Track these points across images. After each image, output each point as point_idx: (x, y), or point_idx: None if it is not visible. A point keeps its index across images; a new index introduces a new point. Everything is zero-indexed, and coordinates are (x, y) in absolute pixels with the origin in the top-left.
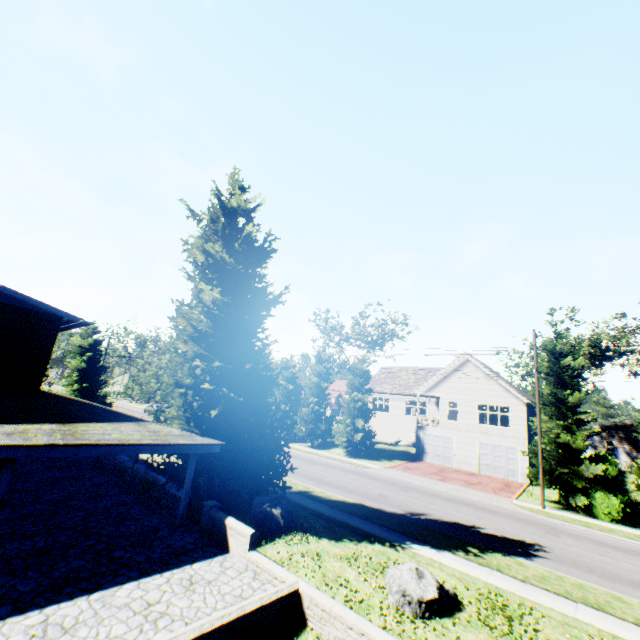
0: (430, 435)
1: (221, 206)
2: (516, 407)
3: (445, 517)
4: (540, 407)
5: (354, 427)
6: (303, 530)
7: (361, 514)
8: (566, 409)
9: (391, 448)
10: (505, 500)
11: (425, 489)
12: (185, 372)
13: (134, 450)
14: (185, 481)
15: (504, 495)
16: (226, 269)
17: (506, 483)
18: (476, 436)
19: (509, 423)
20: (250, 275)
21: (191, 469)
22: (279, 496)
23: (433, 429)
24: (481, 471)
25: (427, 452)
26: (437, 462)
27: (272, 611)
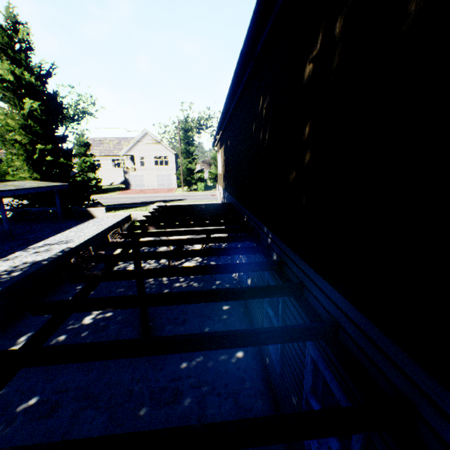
0: (132, 176)
1: (8, 35)
2: (171, 156)
3: (155, 200)
4: (181, 155)
5: (88, 179)
6: (112, 211)
7: (126, 205)
8: (190, 155)
9: (111, 187)
10: (171, 194)
11: (141, 197)
12: (23, 153)
13: (43, 189)
14: (57, 203)
15: (170, 193)
16: (32, 87)
17: (169, 189)
18: (155, 172)
19: (169, 164)
20: (53, 94)
21: (58, 197)
22: (97, 202)
23: (134, 173)
24: (159, 187)
25: (132, 185)
26: (138, 188)
27: (129, 218)
